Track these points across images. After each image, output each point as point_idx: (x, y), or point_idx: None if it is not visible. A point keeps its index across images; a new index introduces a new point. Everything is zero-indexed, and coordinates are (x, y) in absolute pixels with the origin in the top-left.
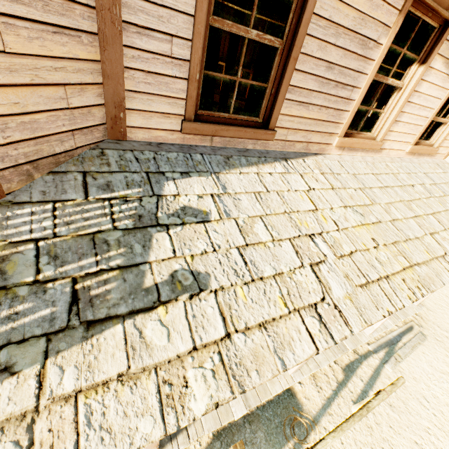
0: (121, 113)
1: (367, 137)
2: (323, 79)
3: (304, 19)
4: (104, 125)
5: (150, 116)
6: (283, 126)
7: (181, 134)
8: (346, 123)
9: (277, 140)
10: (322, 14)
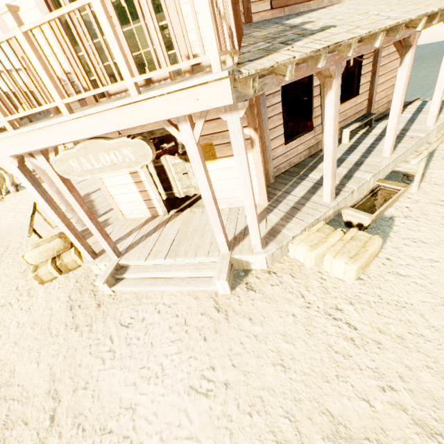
0: (249, 5)
1: None
2: None
3: None
4: (243, 15)
5: (258, 4)
6: None
7: (271, 12)
8: None
9: (314, 1)
10: None
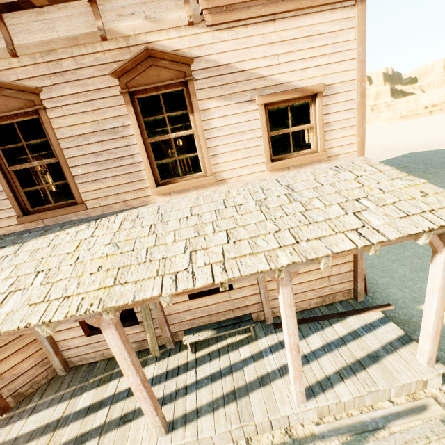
0: None
1: (194, 177)
2: (99, 162)
3: (54, 145)
4: None
5: (1, 221)
6: (91, 198)
7: (23, 224)
8: (149, 177)
9: (94, 208)
10: (66, 136)
